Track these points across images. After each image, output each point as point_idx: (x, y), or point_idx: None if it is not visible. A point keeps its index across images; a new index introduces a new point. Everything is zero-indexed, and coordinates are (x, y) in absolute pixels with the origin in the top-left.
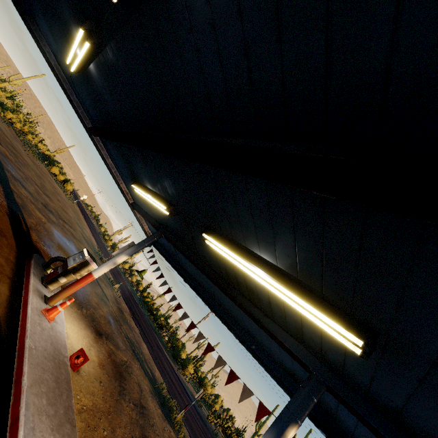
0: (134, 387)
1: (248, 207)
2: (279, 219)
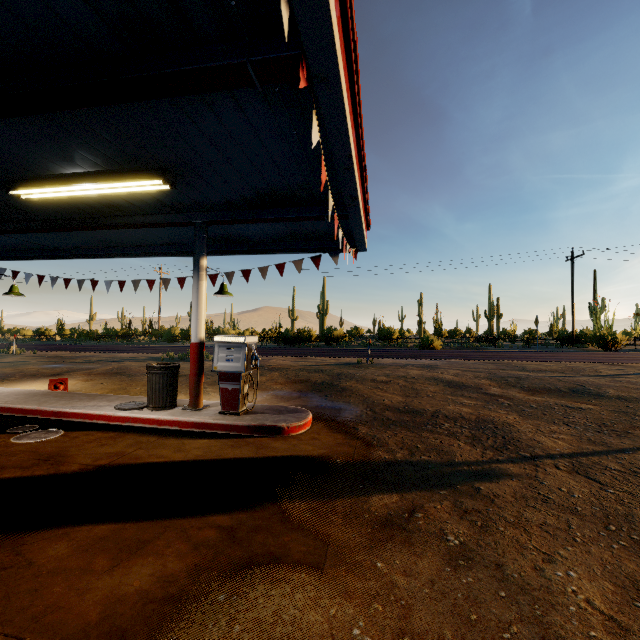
0: (140, 369)
1: (7, 141)
2: (38, 137)
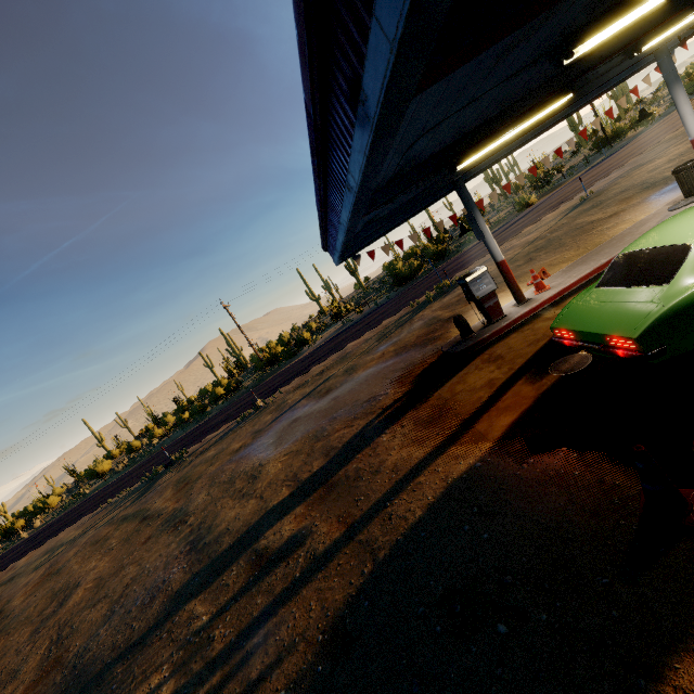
0: None
1: None
2: None
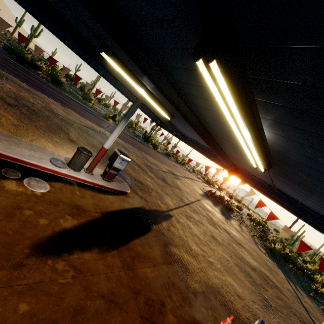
0: None
1: None
2: None
